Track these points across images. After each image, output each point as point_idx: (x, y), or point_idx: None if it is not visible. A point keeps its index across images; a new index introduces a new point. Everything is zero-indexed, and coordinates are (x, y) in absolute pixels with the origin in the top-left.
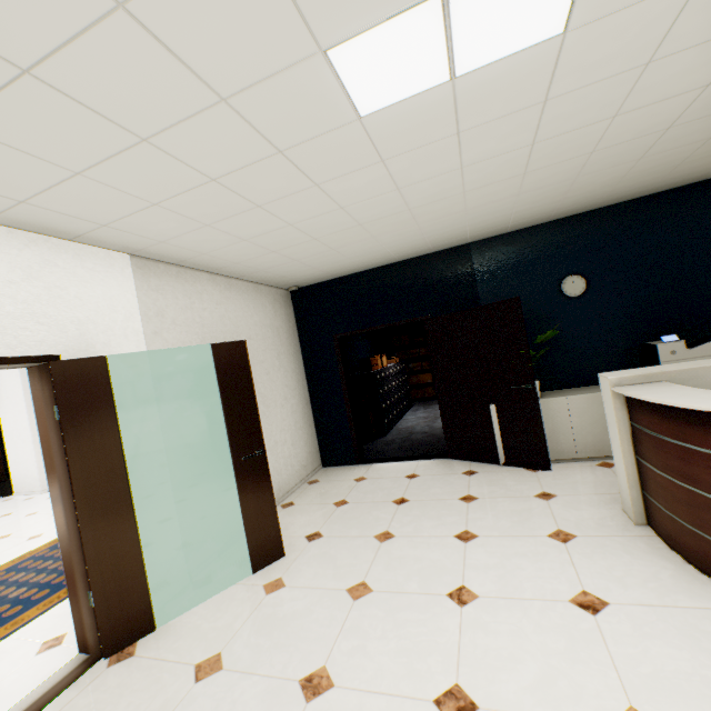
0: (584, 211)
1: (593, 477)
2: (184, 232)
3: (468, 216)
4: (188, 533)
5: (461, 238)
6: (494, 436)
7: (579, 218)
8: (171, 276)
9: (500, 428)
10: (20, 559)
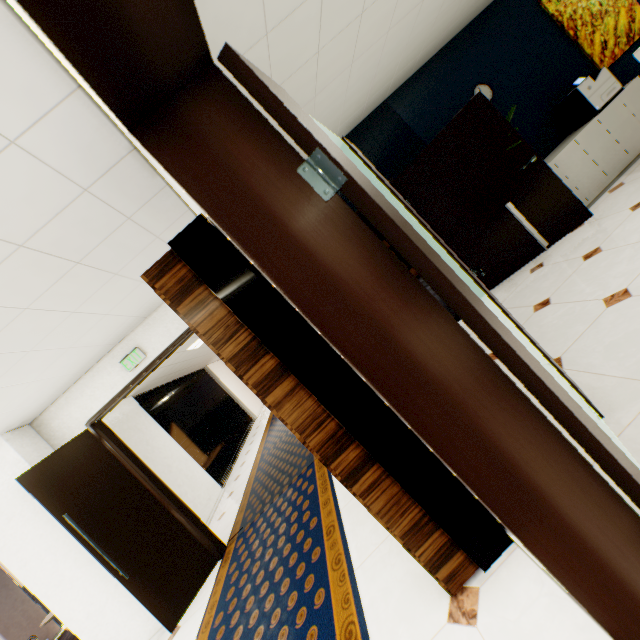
0: (454, 36)
1: (631, 188)
2: None
3: (416, 19)
4: None
5: (387, 85)
6: (525, 229)
7: (453, 43)
8: None
9: (526, 218)
10: None
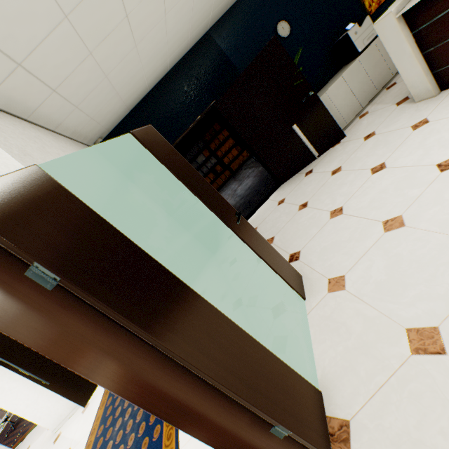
0: None
1: (370, 118)
2: None
3: None
4: None
5: (206, 21)
6: (304, 144)
7: None
8: None
9: (305, 136)
10: None
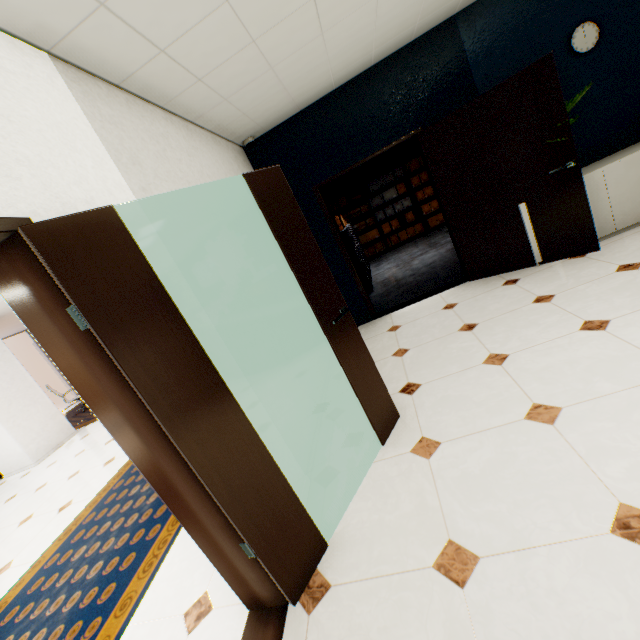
0: None
1: None
2: None
3: None
4: (286, 433)
5: (454, 1)
6: (526, 237)
7: None
8: (121, 104)
9: (533, 226)
10: (66, 534)
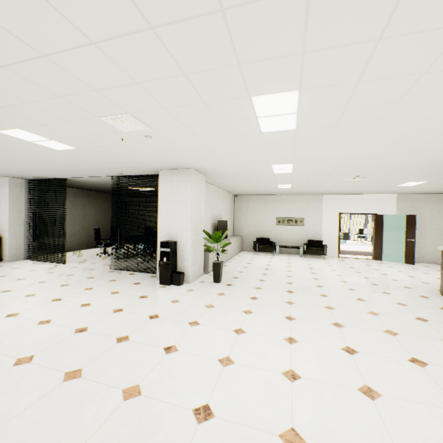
0: None
1: None
2: (403, 192)
3: None
4: (396, 252)
5: None
6: None
7: None
8: (407, 197)
9: None
10: None
